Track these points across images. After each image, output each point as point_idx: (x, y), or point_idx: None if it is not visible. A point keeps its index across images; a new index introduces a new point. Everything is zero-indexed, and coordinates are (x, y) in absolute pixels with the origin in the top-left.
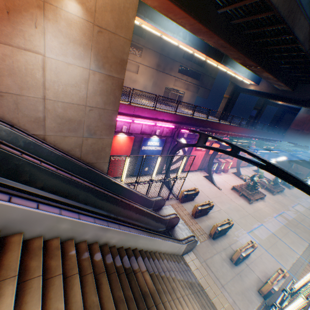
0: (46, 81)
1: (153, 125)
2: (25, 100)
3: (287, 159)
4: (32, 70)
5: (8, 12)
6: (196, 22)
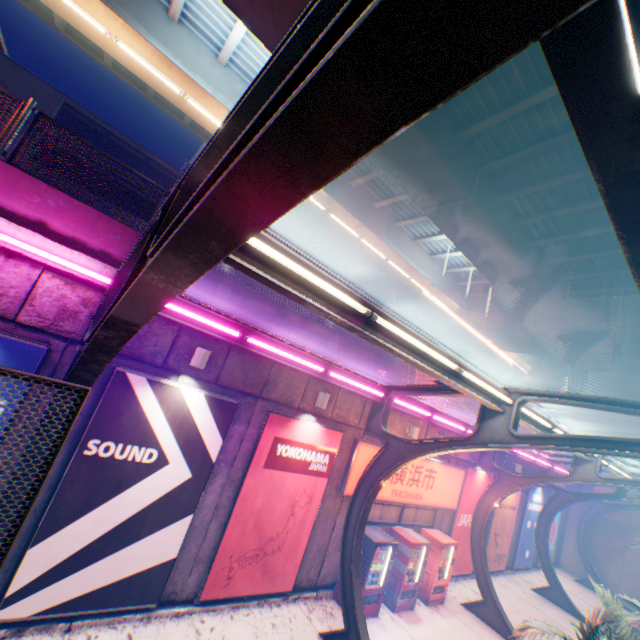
0: None
1: None
2: None
3: None
4: None
5: None
6: None
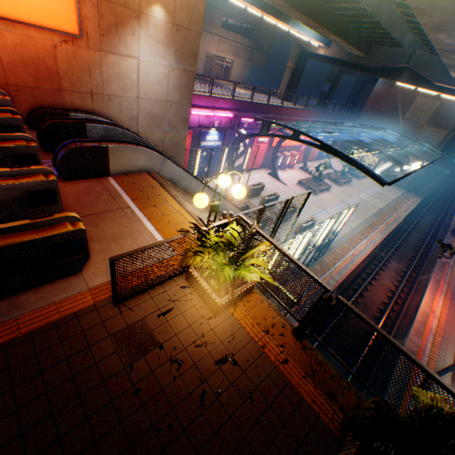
0: (140, 82)
1: (211, 115)
2: (126, 101)
3: (347, 142)
4: (130, 74)
5: (117, 27)
6: None
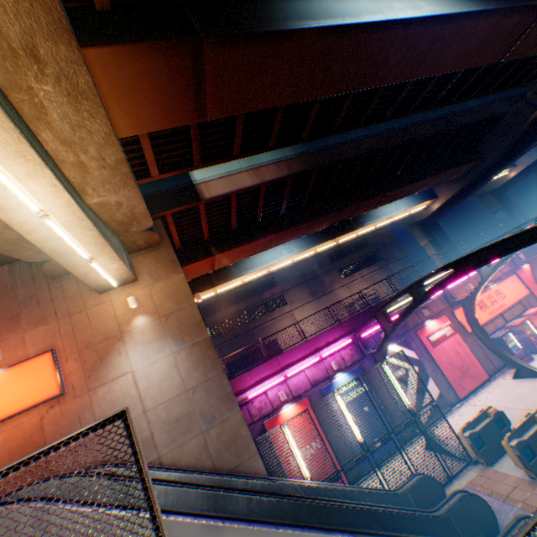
0: (141, 391)
1: (319, 360)
2: None
3: None
4: (127, 390)
5: (102, 360)
6: (268, 236)
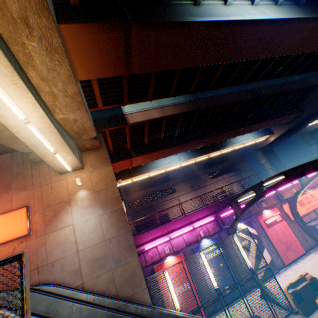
0: (77, 238)
1: (192, 229)
2: (67, 259)
3: None
4: (68, 236)
5: (56, 215)
6: (166, 149)
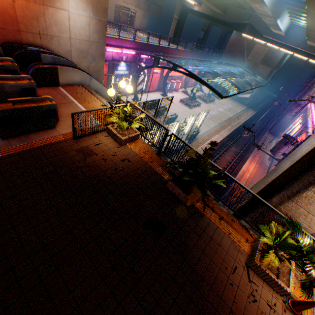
0: (71, 27)
1: (120, 52)
2: (62, 40)
3: (208, 73)
4: (64, 21)
5: None
6: None
